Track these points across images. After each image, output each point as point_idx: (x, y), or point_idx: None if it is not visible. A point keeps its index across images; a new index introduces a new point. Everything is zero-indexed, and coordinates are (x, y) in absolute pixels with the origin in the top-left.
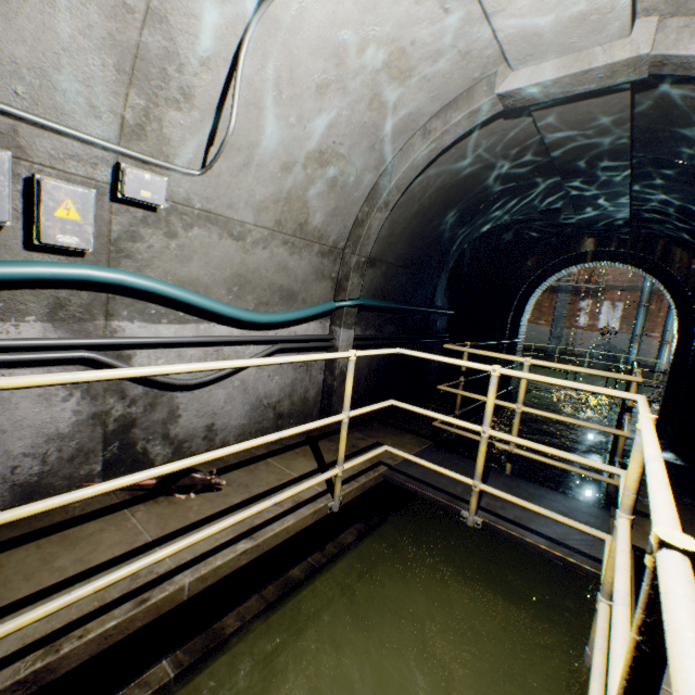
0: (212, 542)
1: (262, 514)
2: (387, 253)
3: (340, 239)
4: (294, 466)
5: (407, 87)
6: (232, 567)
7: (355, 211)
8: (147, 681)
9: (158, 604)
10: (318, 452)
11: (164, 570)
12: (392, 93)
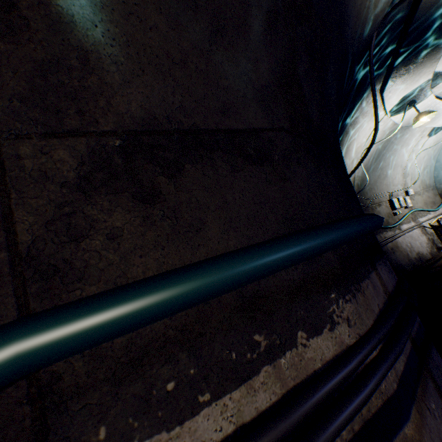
0: None
1: None
2: None
3: (432, 184)
4: None
5: (438, 144)
6: None
7: (432, 175)
8: None
9: None
10: None
11: None
12: (435, 147)
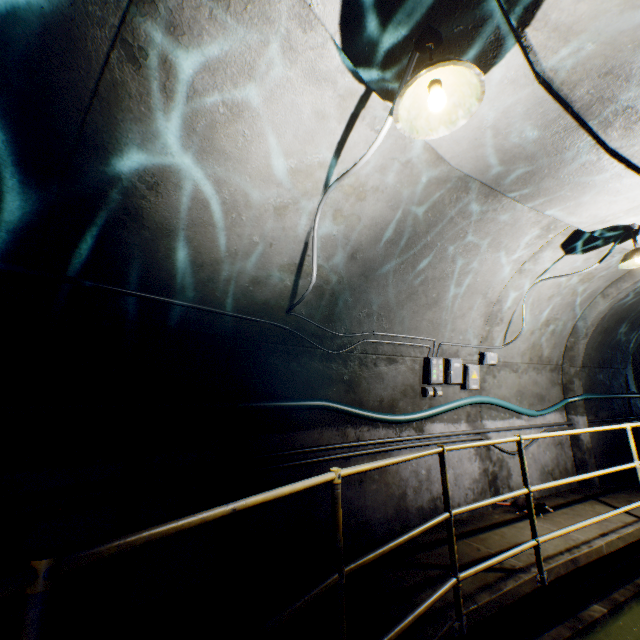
0: (594, 532)
1: (607, 525)
2: (584, 361)
3: (557, 359)
4: (597, 508)
5: (591, 282)
6: (616, 545)
7: (563, 341)
8: (592, 609)
9: (596, 549)
10: (604, 502)
11: (583, 538)
12: (582, 287)
